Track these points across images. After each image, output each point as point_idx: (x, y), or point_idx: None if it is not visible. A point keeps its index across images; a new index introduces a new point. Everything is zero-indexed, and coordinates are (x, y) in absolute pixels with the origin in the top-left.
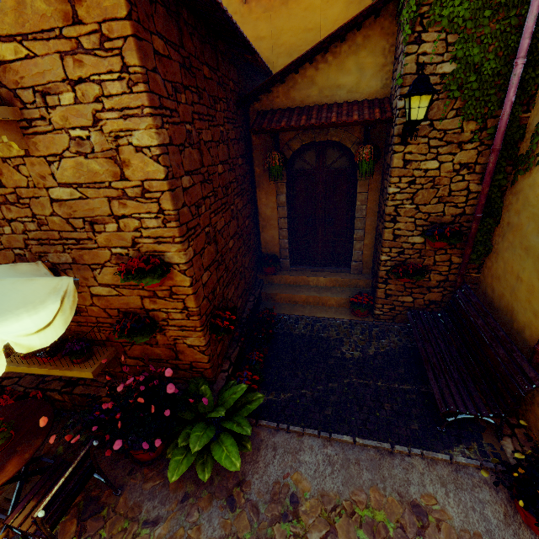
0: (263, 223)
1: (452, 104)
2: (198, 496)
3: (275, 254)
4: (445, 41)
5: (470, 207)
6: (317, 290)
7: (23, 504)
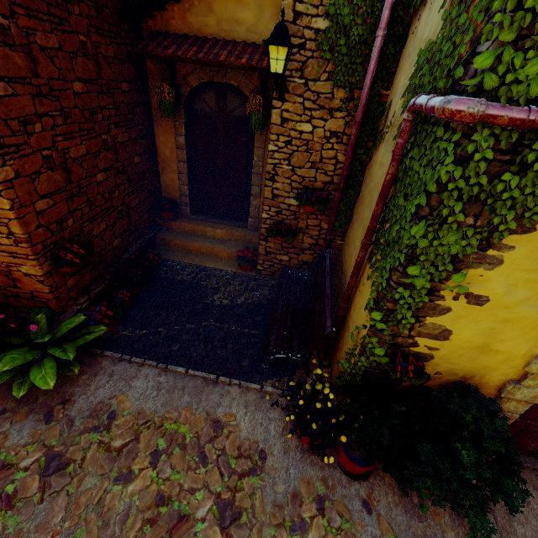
0: (162, 164)
1: (325, 66)
2: (16, 411)
3: (176, 200)
4: None
5: (337, 177)
6: (213, 242)
7: None
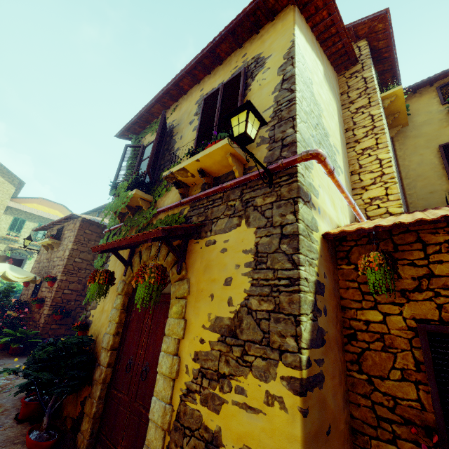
0: None
1: None
2: None
3: None
4: None
5: None
6: None
7: None
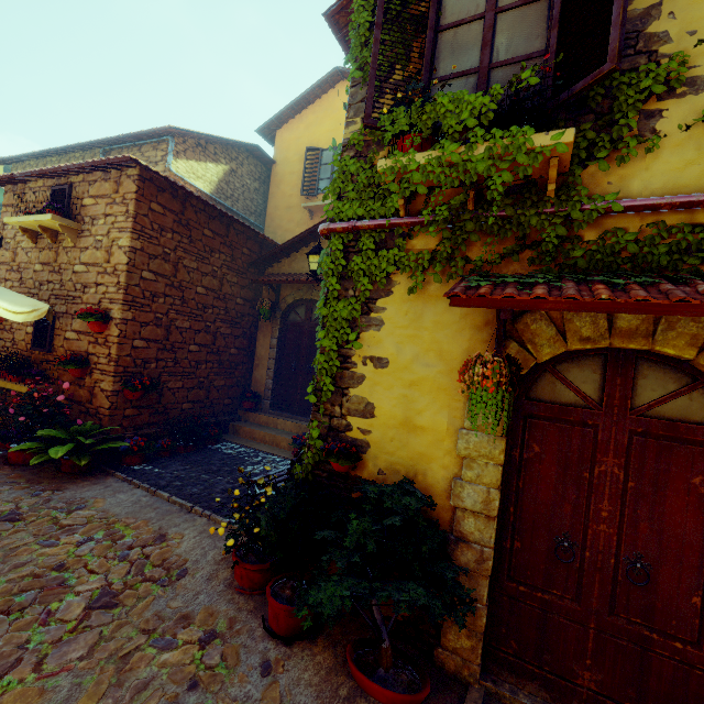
0: (257, 362)
1: None
2: (21, 484)
3: (260, 394)
4: None
5: None
6: (279, 432)
7: None
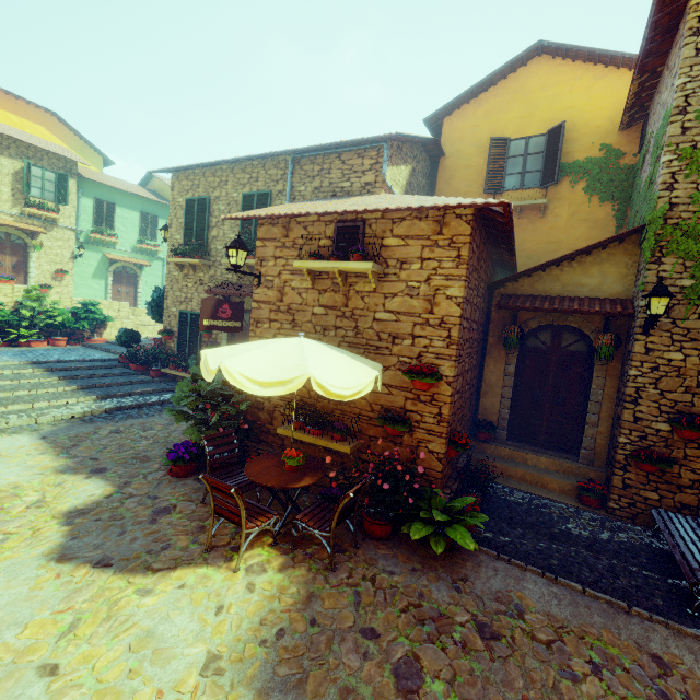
0: (485, 389)
1: (694, 309)
2: (425, 572)
3: (492, 423)
4: (683, 265)
5: None
6: (537, 470)
7: (304, 512)
